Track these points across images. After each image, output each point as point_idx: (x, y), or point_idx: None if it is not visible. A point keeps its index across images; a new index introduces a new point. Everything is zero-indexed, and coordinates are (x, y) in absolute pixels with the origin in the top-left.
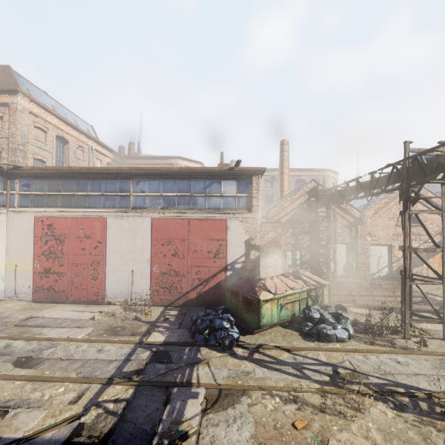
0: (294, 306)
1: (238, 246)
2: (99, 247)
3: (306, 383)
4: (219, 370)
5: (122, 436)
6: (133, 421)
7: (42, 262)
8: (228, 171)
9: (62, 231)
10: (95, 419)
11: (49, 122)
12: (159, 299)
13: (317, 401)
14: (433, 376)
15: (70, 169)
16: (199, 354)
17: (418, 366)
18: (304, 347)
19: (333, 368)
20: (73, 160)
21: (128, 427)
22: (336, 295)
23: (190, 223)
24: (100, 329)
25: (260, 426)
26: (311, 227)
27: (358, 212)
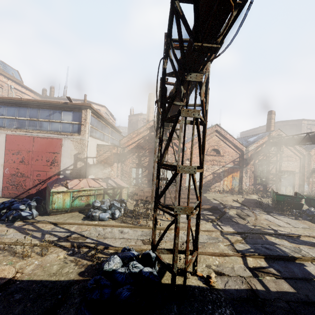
0: (89, 198)
1: (69, 158)
2: None
3: (32, 241)
4: None
5: None
6: None
7: None
8: (64, 104)
9: None
10: None
11: None
12: (8, 193)
13: (21, 250)
14: (131, 239)
15: None
16: None
17: (131, 234)
18: (70, 222)
19: (71, 234)
20: None
21: None
22: (143, 196)
23: (34, 140)
24: None
25: None
26: (150, 152)
27: (181, 144)
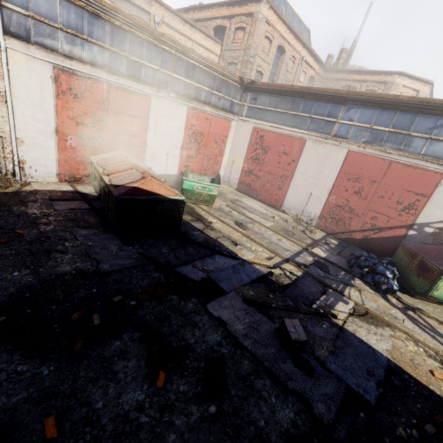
0: None
1: (442, 209)
2: (291, 164)
3: None
4: (368, 301)
5: (295, 291)
6: (301, 288)
7: (248, 164)
8: None
9: (269, 143)
10: (279, 274)
11: (276, 30)
12: (324, 225)
13: None
14: None
15: (291, 87)
16: (352, 281)
17: None
18: None
19: None
20: (283, 73)
21: (298, 289)
22: None
23: (390, 166)
24: (278, 227)
25: (397, 351)
26: None
27: None
